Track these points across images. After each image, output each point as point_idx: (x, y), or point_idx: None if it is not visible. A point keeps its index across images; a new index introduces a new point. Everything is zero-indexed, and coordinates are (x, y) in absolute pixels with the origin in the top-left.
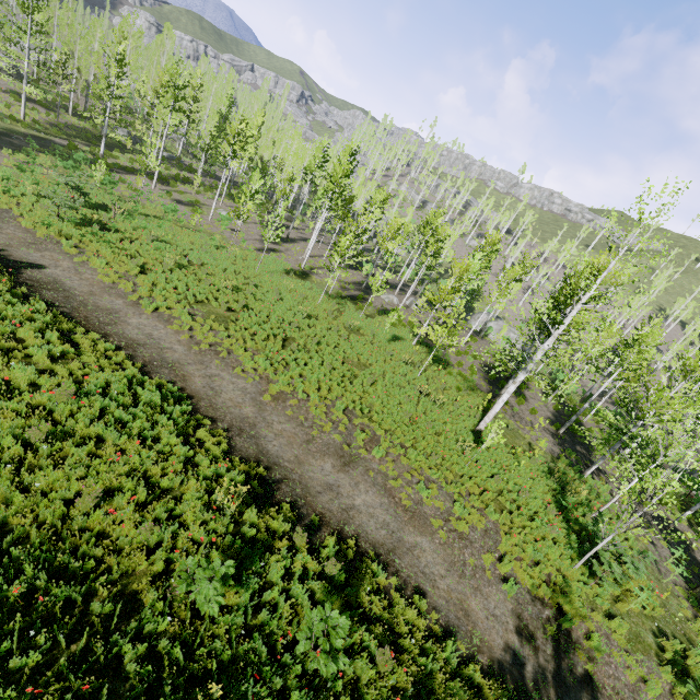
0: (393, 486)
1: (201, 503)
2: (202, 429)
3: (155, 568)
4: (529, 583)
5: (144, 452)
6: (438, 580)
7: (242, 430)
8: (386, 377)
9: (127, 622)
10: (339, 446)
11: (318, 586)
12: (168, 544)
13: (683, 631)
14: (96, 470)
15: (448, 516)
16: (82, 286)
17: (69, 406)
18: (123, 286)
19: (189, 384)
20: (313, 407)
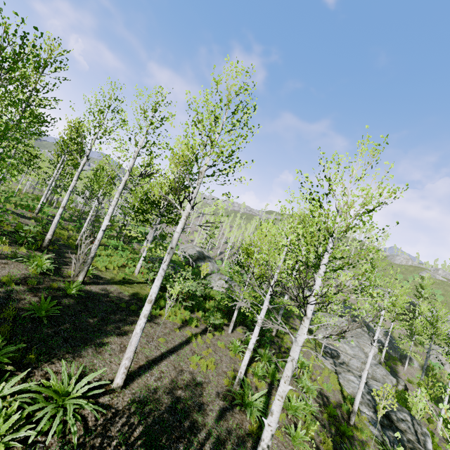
0: None
1: None
2: None
3: None
4: None
5: None
6: None
7: None
8: None
9: None
10: None
11: None
12: None
13: None
14: None
15: None
16: None
17: None
18: None
19: None
20: None
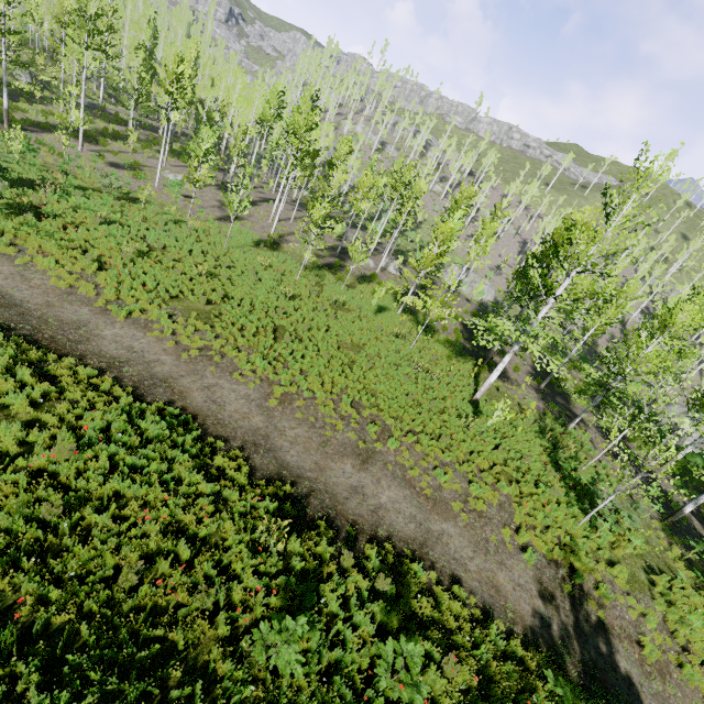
0: (411, 476)
1: (244, 545)
2: (219, 454)
3: (220, 631)
4: (545, 549)
5: (171, 500)
6: (468, 563)
7: (257, 445)
8: (382, 357)
9: (208, 698)
10: (355, 445)
11: (377, 608)
12: (226, 601)
13: (664, 561)
14: (127, 535)
15: (466, 497)
16: (35, 296)
17: (74, 464)
18: (83, 289)
19: (189, 401)
20: (321, 405)
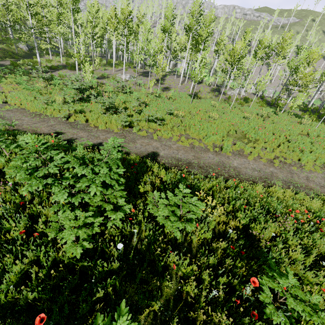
0: None
1: None
2: None
3: None
4: None
5: None
6: None
7: None
8: (321, 136)
9: None
10: None
11: None
12: None
13: None
14: None
15: None
16: (185, 154)
17: None
18: (196, 143)
19: (317, 190)
20: None
